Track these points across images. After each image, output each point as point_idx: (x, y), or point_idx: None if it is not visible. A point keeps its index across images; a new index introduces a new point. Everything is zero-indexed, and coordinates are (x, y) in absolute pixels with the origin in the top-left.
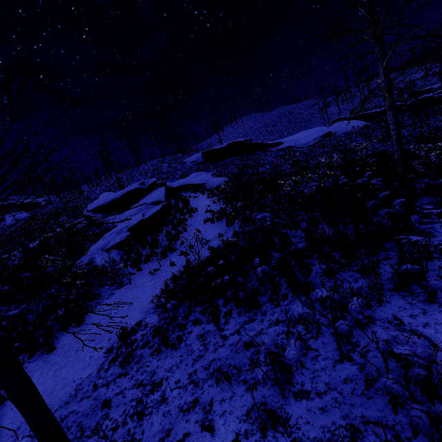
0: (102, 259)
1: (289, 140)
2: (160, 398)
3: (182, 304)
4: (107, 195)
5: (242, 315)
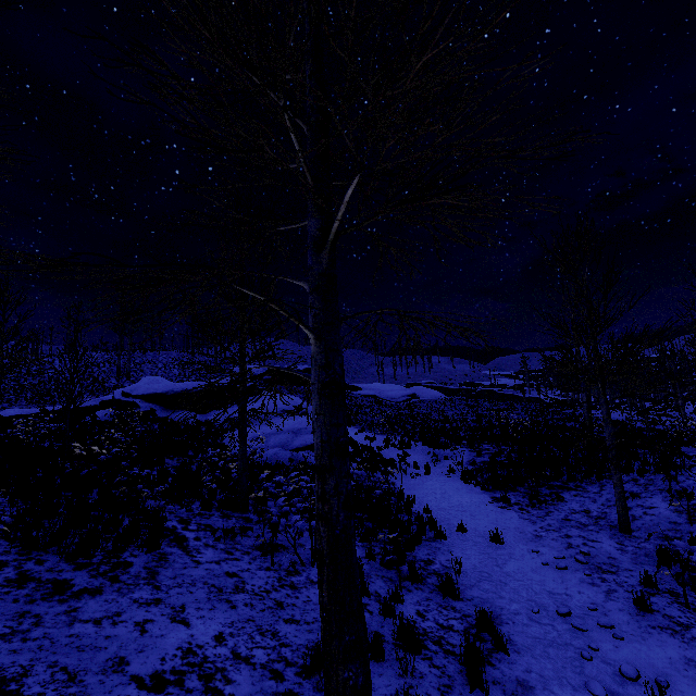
0: (313, 456)
1: (371, 388)
2: (601, 513)
3: (516, 488)
4: (160, 380)
5: (592, 485)
